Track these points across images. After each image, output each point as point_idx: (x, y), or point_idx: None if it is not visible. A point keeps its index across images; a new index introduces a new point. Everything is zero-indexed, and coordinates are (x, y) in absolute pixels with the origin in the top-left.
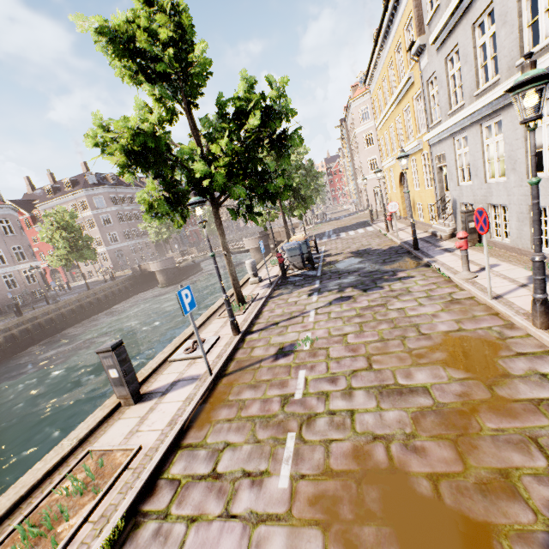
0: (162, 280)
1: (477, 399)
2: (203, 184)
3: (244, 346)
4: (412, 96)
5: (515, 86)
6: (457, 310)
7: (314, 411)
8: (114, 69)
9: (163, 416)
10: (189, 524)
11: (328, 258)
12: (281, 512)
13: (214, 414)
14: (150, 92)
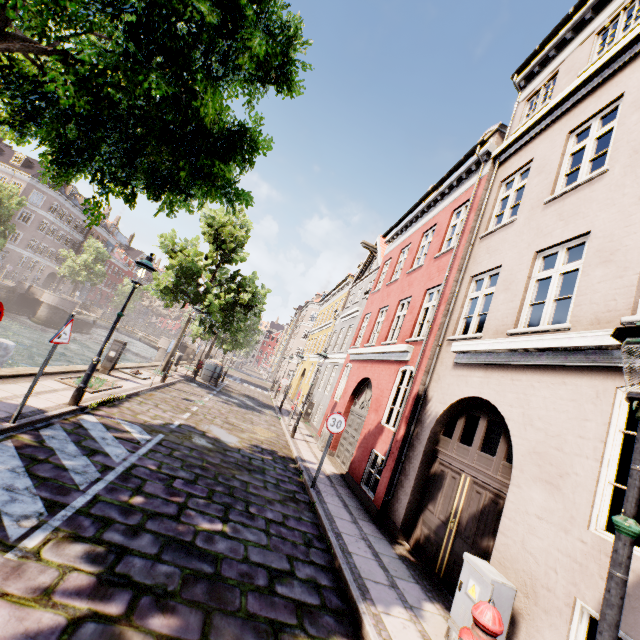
0: (43, 316)
1: (256, 435)
2: (205, 302)
3: (165, 389)
4: (328, 332)
5: (319, 354)
6: (272, 427)
7: (199, 414)
8: (201, 222)
9: (128, 385)
10: (150, 408)
11: (228, 388)
12: (184, 419)
13: (153, 397)
14: (212, 250)
